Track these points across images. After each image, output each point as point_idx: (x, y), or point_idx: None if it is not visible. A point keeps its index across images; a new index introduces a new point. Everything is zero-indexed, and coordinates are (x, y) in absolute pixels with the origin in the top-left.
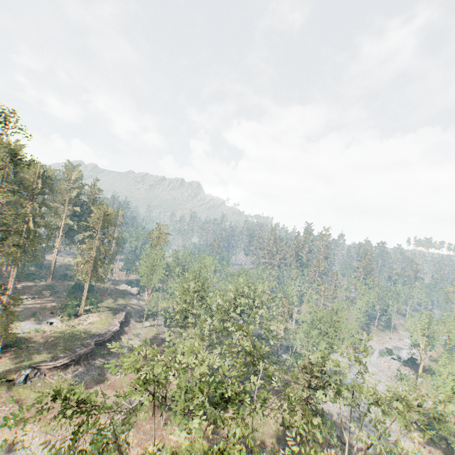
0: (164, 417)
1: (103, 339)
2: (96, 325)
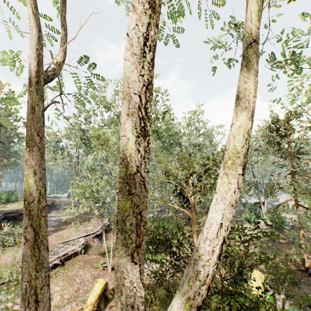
0: (111, 255)
1: (18, 211)
2: (12, 207)
